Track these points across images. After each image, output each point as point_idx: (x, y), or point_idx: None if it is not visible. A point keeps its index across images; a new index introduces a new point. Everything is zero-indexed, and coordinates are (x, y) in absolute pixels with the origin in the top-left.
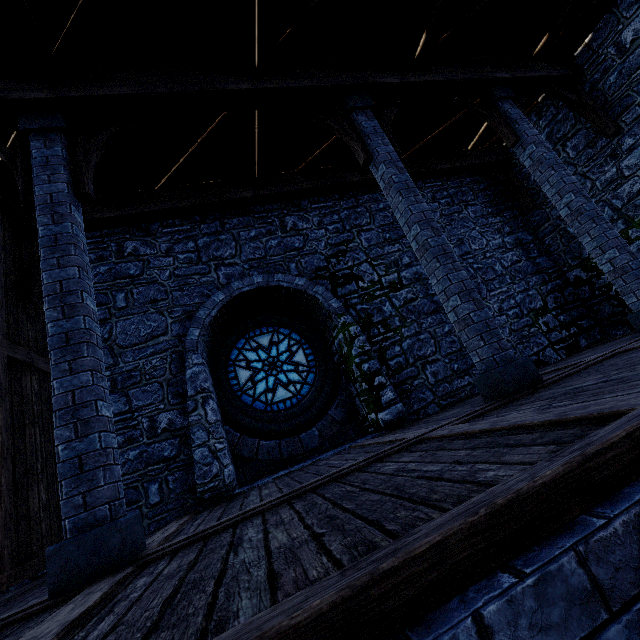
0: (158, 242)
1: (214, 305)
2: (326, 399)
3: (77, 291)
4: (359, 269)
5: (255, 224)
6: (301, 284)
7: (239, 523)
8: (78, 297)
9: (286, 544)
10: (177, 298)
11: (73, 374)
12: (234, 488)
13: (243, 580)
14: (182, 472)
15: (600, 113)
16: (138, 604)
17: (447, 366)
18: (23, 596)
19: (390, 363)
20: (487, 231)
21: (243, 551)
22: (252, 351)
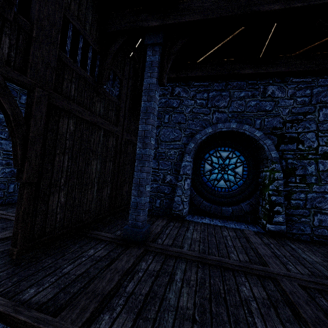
0: (190, 90)
1: (205, 134)
2: (243, 197)
3: (149, 137)
4: (305, 136)
5: (246, 88)
6: (258, 135)
7: (178, 257)
8: (149, 140)
9: (184, 309)
10: (189, 124)
11: (141, 172)
12: (185, 217)
13: (165, 318)
14: (169, 201)
15: None
16: (139, 284)
17: None
18: (117, 221)
19: (292, 201)
20: None
21: (172, 290)
22: (216, 158)
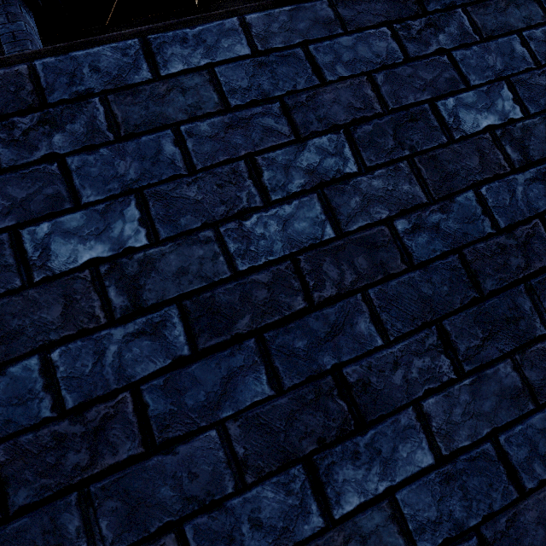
0: None
1: None
2: None
3: None
4: None
5: None
6: None
7: None
8: None
9: None
10: None
11: None
12: None
13: None
14: None
15: None
16: None
17: None
18: None
19: None
20: None
21: None
22: None
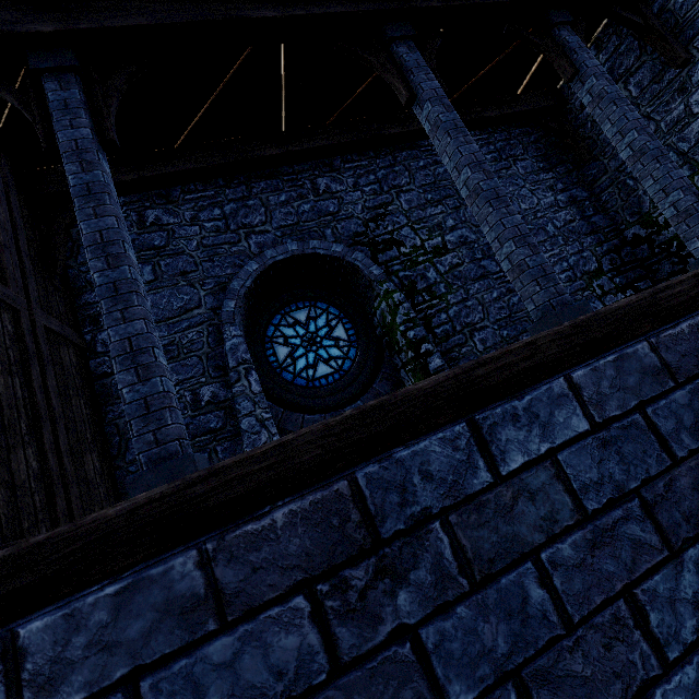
0: (181, 210)
1: (248, 275)
2: (369, 373)
3: (118, 241)
4: (400, 234)
5: (284, 187)
6: (339, 251)
7: None
8: (120, 247)
9: None
10: (208, 269)
11: (127, 322)
12: None
13: None
14: (230, 442)
15: (669, 39)
16: None
17: (496, 333)
18: None
19: (436, 331)
20: (538, 189)
21: None
22: (289, 327)
